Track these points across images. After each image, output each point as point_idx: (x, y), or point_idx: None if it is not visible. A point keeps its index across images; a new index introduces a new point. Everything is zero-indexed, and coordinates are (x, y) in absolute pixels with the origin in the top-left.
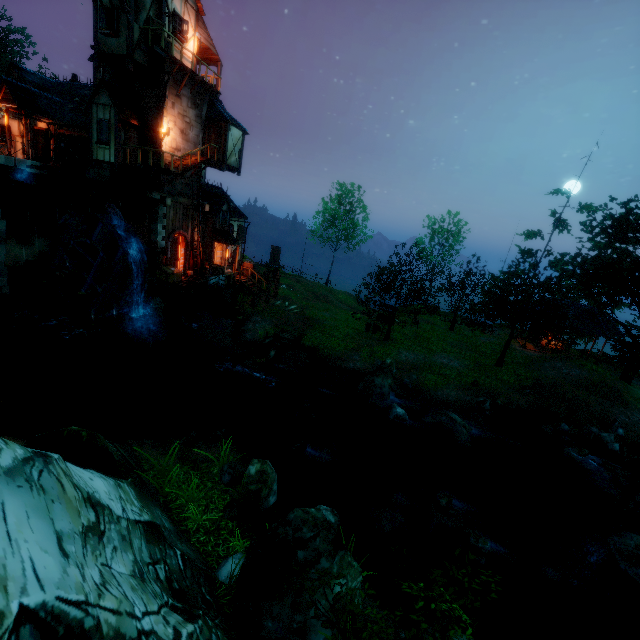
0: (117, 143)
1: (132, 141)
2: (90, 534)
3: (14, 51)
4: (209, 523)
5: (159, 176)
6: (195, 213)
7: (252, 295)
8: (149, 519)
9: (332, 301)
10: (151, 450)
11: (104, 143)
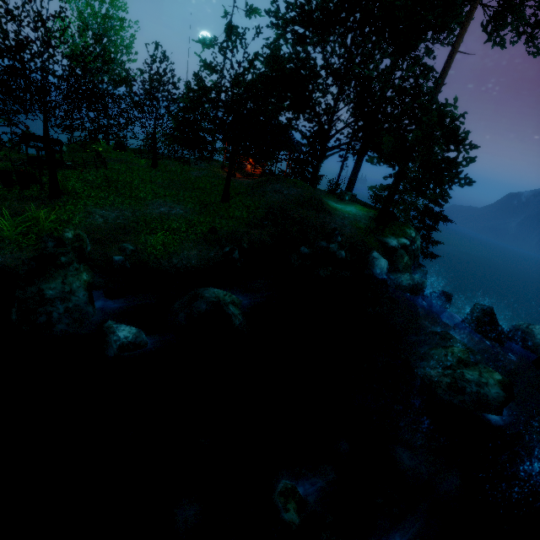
0: None
1: None
2: None
3: None
4: None
5: None
6: None
7: None
8: None
9: None
10: None
11: None
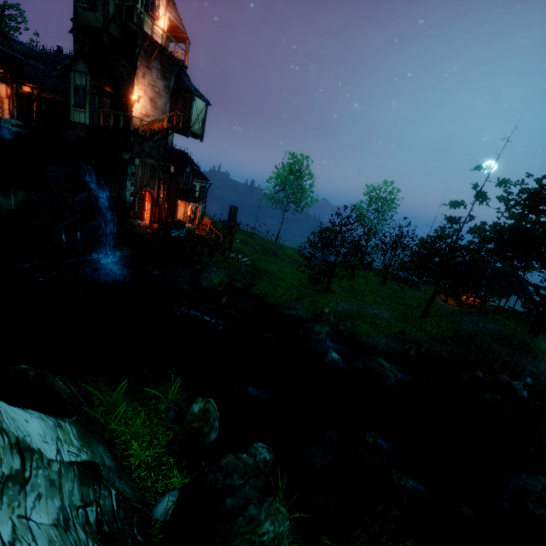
0: (92, 107)
1: (106, 106)
2: (10, 483)
3: (8, 25)
4: (151, 459)
5: (129, 138)
6: (161, 173)
7: (210, 248)
8: (87, 459)
9: (280, 255)
10: (104, 386)
11: (80, 106)
